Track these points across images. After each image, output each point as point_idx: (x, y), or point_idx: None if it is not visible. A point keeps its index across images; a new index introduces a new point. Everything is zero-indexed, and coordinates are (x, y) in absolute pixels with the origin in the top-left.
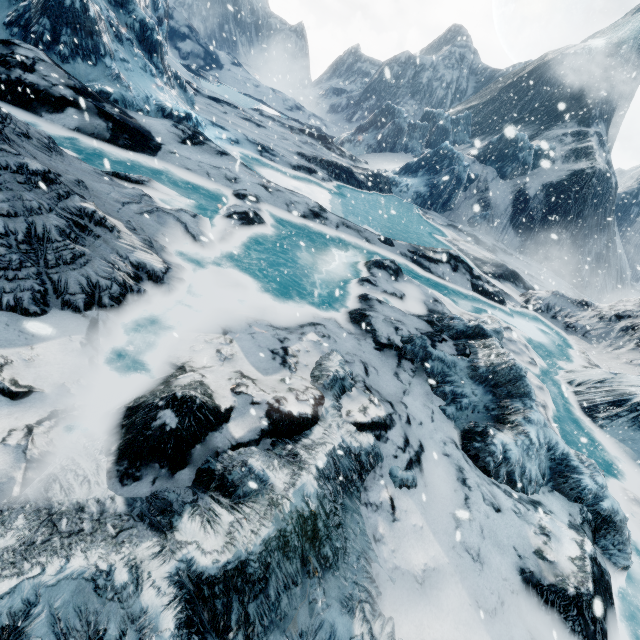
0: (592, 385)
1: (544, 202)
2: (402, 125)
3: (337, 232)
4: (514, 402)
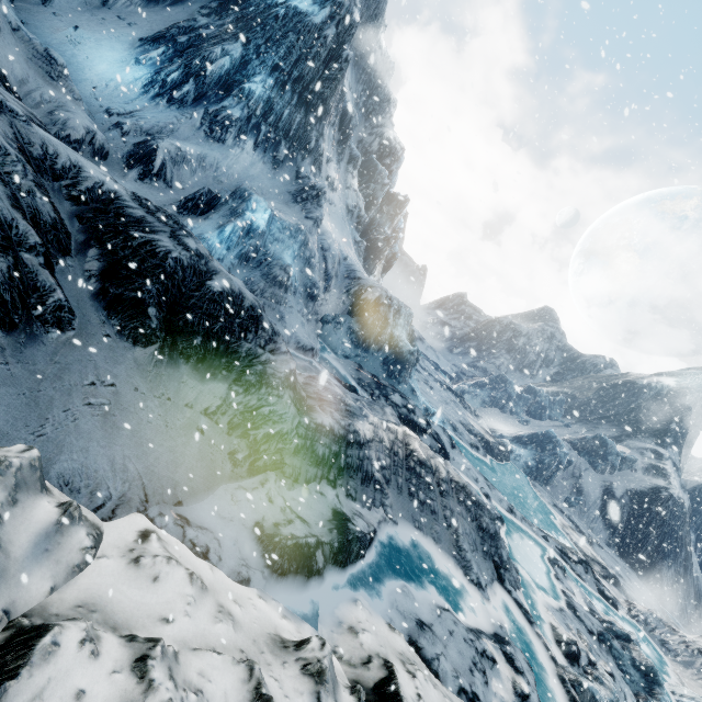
0: (687, 699)
1: (629, 505)
2: (512, 394)
3: (522, 525)
4: (655, 687)
